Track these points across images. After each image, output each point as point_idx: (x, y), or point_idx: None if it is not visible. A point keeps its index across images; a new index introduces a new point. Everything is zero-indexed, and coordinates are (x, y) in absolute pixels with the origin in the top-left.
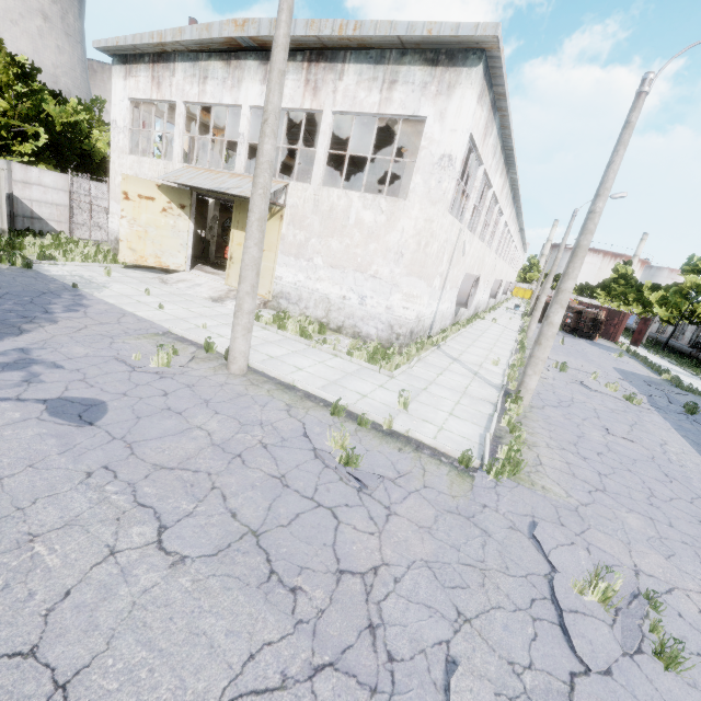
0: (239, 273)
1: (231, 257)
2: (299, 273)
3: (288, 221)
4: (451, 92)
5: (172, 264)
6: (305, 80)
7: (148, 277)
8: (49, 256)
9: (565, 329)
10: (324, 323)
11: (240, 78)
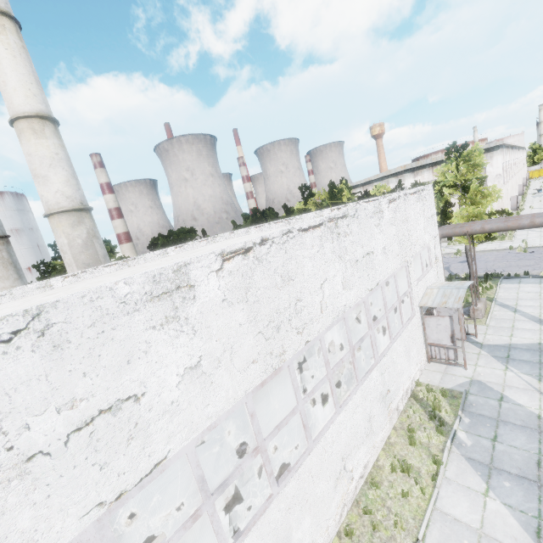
0: None
1: None
2: None
3: None
4: (492, 158)
5: None
6: (432, 172)
7: None
8: None
9: None
10: None
11: (403, 179)
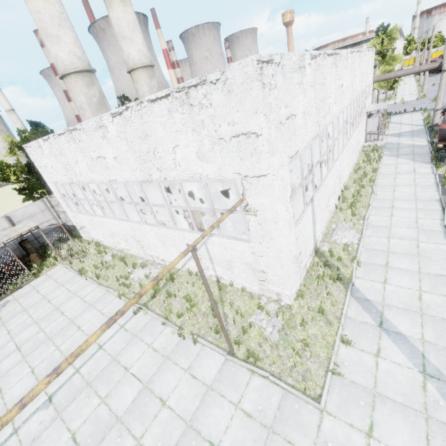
0: None
1: None
2: None
3: None
4: None
5: None
6: None
7: None
8: None
9: (436, 72)
10: None
11: None
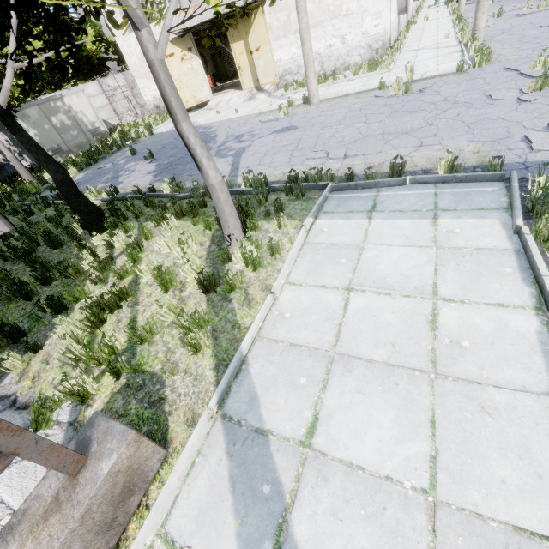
0: (249, 76)
1: (239, 67)
2: (291, 48)
3: (269, 11)
4: None
5: (203, 98)
6: None
7: (199, 113)
8: (149, 127)
9: None
10: (323, 74)
11: None
